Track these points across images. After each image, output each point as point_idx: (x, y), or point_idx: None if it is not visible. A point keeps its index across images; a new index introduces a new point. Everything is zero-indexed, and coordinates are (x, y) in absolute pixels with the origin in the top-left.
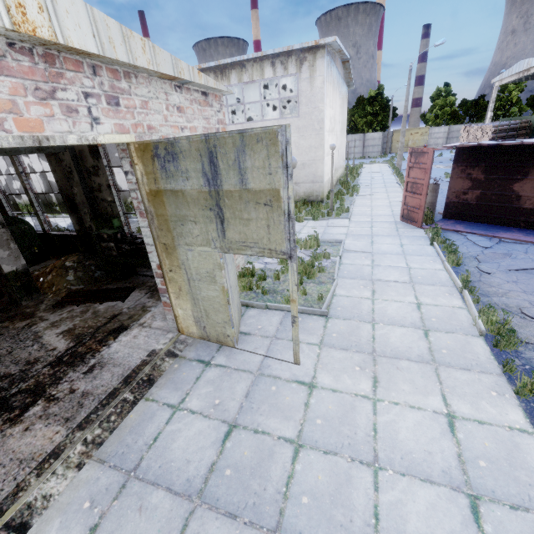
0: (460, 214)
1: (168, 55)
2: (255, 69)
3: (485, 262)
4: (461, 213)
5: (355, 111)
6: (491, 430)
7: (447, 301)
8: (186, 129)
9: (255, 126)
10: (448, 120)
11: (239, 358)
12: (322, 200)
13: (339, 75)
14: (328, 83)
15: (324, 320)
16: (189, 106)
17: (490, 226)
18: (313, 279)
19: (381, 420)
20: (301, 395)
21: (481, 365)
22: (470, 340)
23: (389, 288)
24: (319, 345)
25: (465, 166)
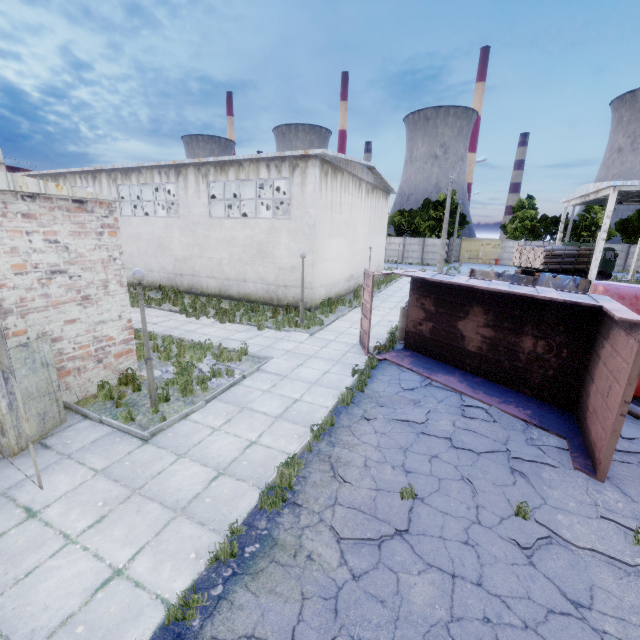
0: (418, 346)
1: (0, 173)
2: (252, 169)
3: (382, 406)
4: (419, 345)
5: (419, 213)
6: (136, 596)
7: (285, 444)
8: (37, 233)
9: (249, 222)
10: (528, 234)
11: (7, 472)
12: (311, 308)
13: (360, 181)
14: (326, 190)
15: (138, 445)
16: (48, 213)
17: (439, 365)
18: (188, 397)
19: (48, 565)
20: (11, 523)
21: (221, 522)
22: (248, 492)
23: (248, 419)
24: (97, 472)
25: (419, 295)
